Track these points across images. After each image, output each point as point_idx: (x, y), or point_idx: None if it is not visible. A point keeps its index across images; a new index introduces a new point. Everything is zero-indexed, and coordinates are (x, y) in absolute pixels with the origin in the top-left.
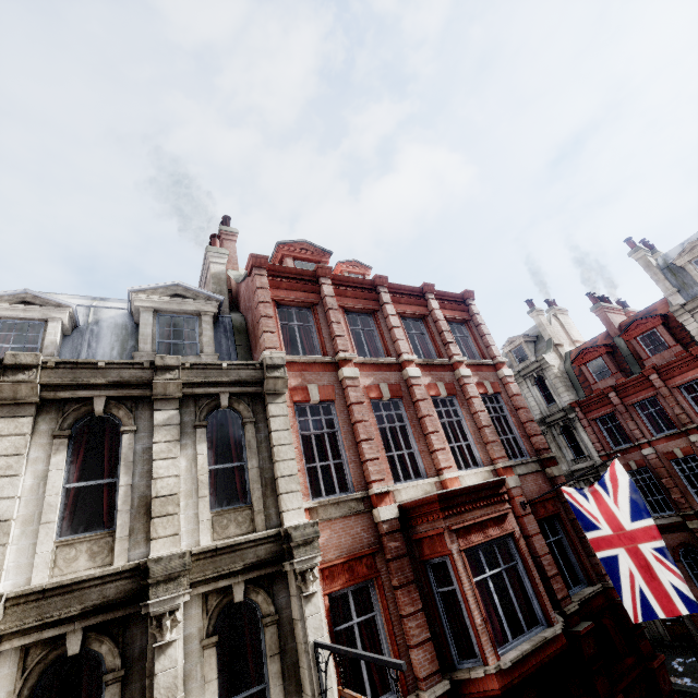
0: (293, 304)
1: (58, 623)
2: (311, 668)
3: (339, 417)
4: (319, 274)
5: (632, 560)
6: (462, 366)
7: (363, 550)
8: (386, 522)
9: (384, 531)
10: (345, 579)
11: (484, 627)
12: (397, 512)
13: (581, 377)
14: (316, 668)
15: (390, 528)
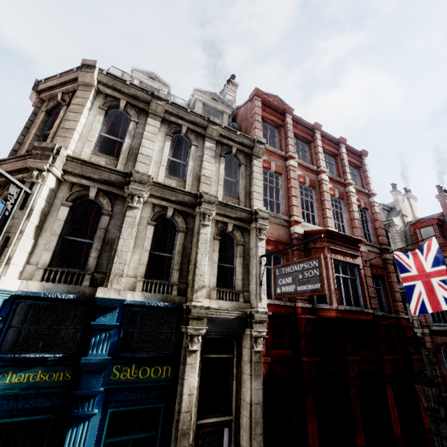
0: (270, 122)
1: (167, 200)
2: (257, 265)
3: (283, 182)
4: (286, 110)
5: (424, 286)
6: (351, 186)
7: (283, 240)
8: (297, 234)
9: (295, 237)
10: (273, 247)
11: (335, 291)
12: (303, 232)
13: (413, 237)
14: (259, 265)
15: (298, 237)
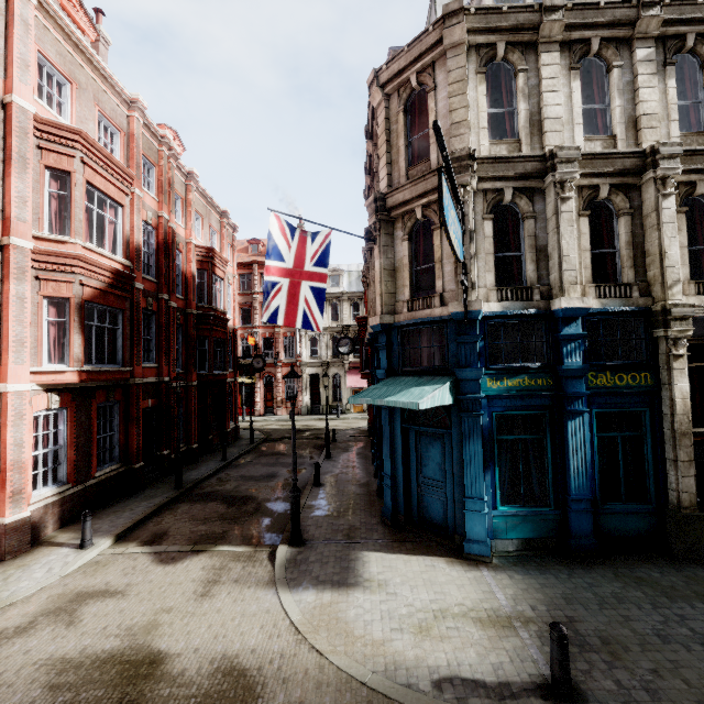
0: None
1: (599, 176)
2: None
3: None
4: None
5: None
6: None
7: None
8: None
9: None
10: None
11: None
12: None
13: None
14: None
15: None
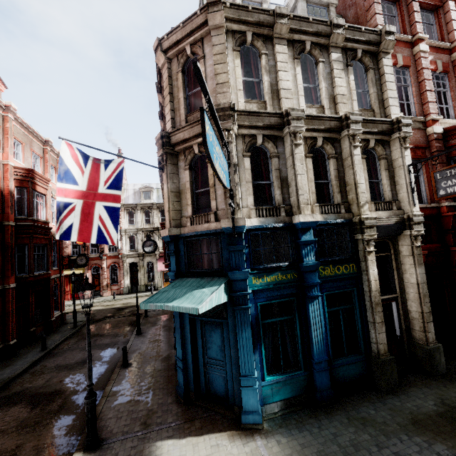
0: None
1: (316, 131)
2: (405, 174)
3: (412, 77)
4: None
5: None
6: None
7: (422, 144)
8: (435, 134)
9: (434, 138)
10: (411, 155)
11: None
12: (442, 130)
13: None
14: (408, 174)
15: (437, 137)
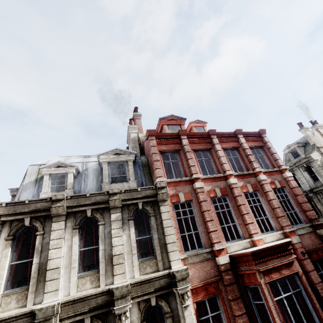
0: (169, 151)
1: (80, 314)
2: None
3: (195, 208)
4: (180, 134)
5: None
6: (261, 174)
7: (212, 279)
8: (223, 265)
9: (222, 270)
10: (203, 294)
11: None
12: (228, 259)
13: None
14: None
15: (225, 268)
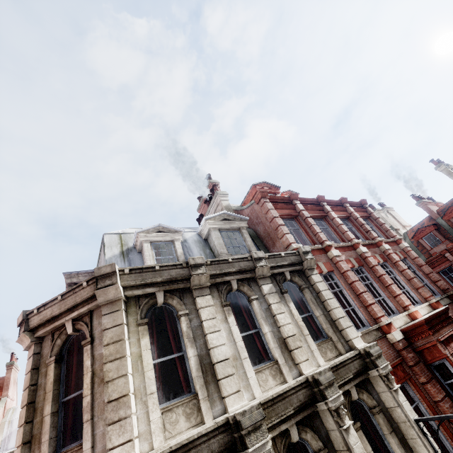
0: (285, 217)
1: (284, 420)
2: (420, 437)
3: (341, 280)
4: (292, 198)
5: None
6: (383, 243)
7: (396, 360)
8: (400, 342)
9: (401, 347)
10: (395, 381)
11: None
12: (402, 334)
13: (420, 247)
14: (424, 436)
15: (403, 345)
